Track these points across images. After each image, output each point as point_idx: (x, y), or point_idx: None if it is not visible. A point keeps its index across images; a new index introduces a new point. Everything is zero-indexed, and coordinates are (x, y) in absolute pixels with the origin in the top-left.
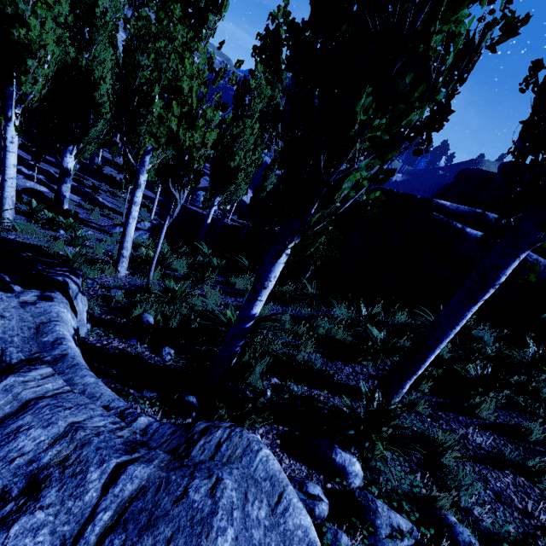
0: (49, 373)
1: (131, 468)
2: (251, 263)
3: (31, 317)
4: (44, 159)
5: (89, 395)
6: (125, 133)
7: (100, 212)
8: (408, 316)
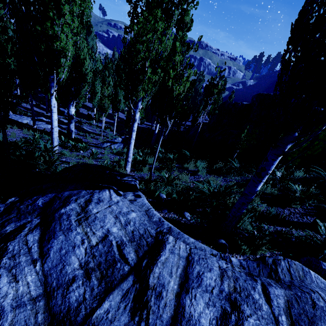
0: (173, 239)
1: (271, 290)
2: (189, 153)
3: (139, 208)
4: (48, 110)
5: (199, 249)
6: (127, 91)
7: (89, 136)
8: (302, 173)
